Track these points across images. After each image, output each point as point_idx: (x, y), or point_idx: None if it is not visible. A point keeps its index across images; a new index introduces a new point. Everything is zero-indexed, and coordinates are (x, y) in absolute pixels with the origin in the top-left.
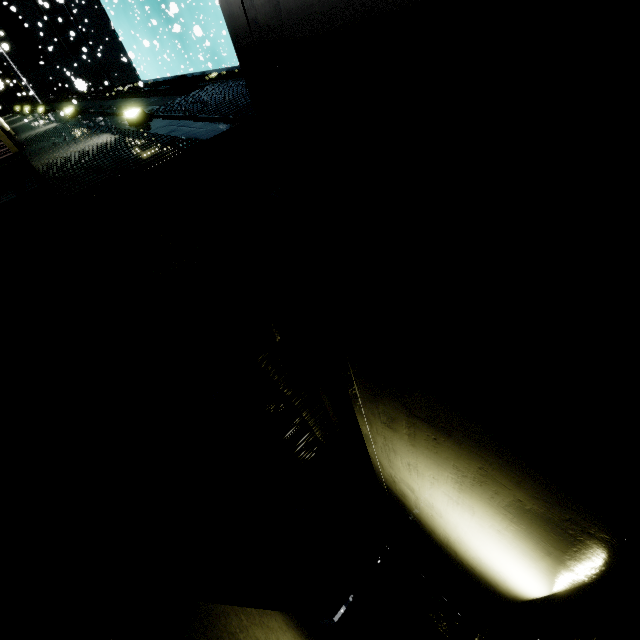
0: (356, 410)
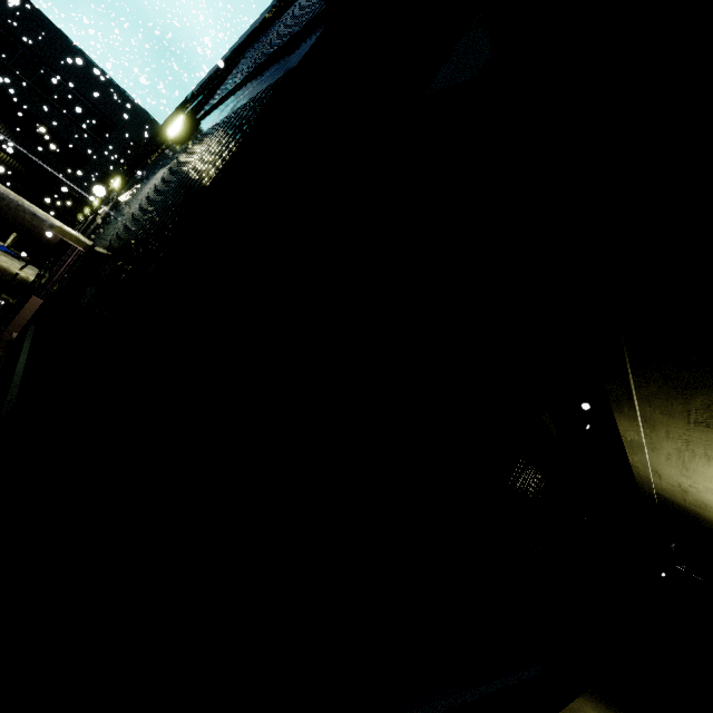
0: (618, 413)
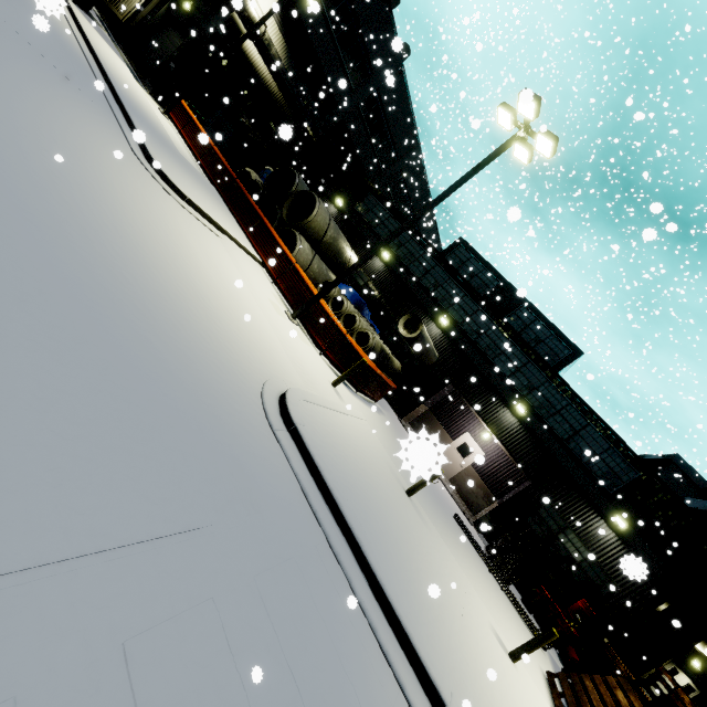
0: None
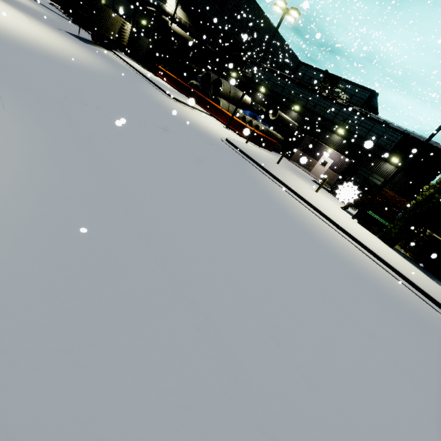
0: None
